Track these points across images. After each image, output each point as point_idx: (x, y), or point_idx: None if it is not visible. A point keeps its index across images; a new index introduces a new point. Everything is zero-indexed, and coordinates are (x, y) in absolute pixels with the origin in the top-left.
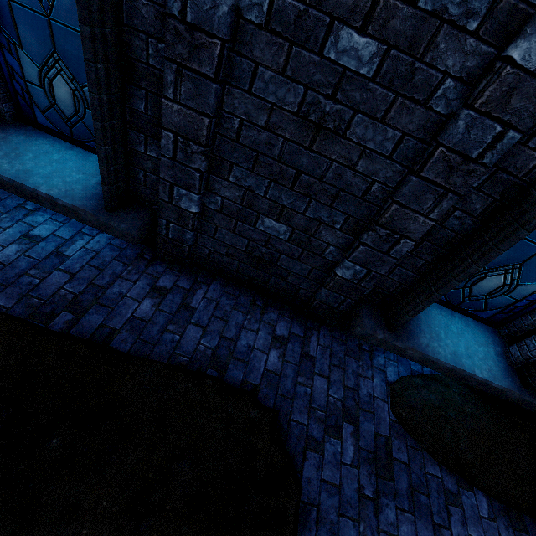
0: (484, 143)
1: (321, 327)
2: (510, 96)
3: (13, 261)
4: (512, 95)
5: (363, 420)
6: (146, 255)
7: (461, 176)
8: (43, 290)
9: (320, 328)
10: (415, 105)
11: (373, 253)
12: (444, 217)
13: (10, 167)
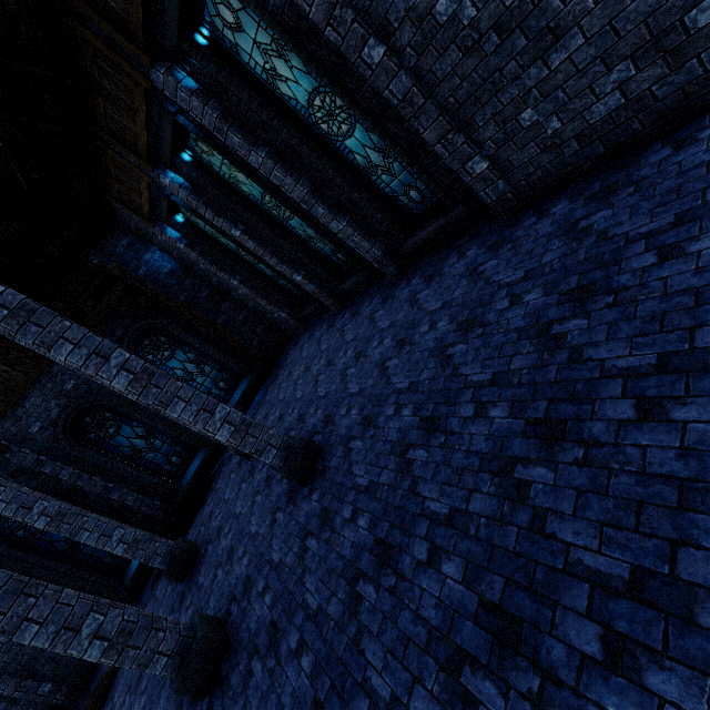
0: None
1: None
2: None
3: None
4: None
5: None
6: None
7: None
8: None
9: None
10: None
11: None
12: None
13: None
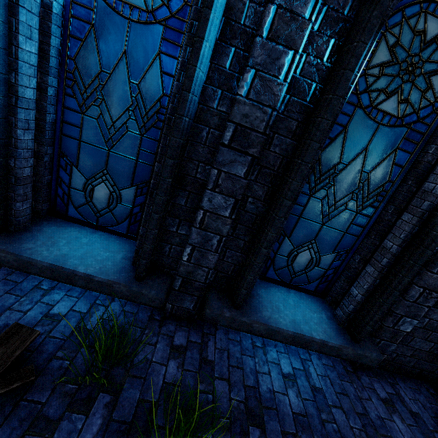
0: None
1: None
2: None
3: (305, 409)
4: None
5: None
6: (348, 368)
7: None
8: (346, 435)
9: None
10: None
11: None
12: None
13: (284, 321)
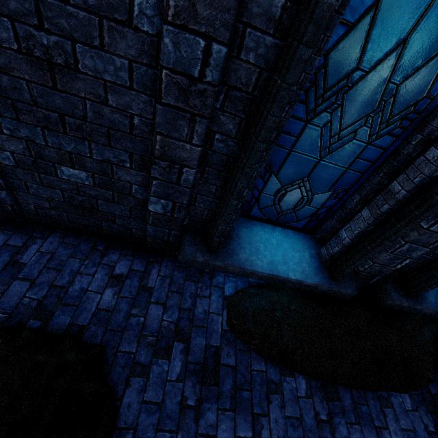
0: (198, 60)
1: (164, 259)
2: (194, 4)
3: None
4: (195, 2)
5: (195, 336)
6: None
7: (197, 98)
8: None
9: (162, 260)
10: (123, 26)
11: (167, 185)
12: (209, 142)
13: None
